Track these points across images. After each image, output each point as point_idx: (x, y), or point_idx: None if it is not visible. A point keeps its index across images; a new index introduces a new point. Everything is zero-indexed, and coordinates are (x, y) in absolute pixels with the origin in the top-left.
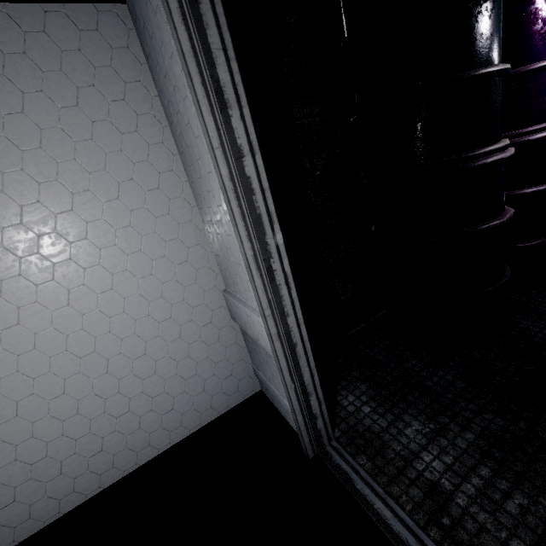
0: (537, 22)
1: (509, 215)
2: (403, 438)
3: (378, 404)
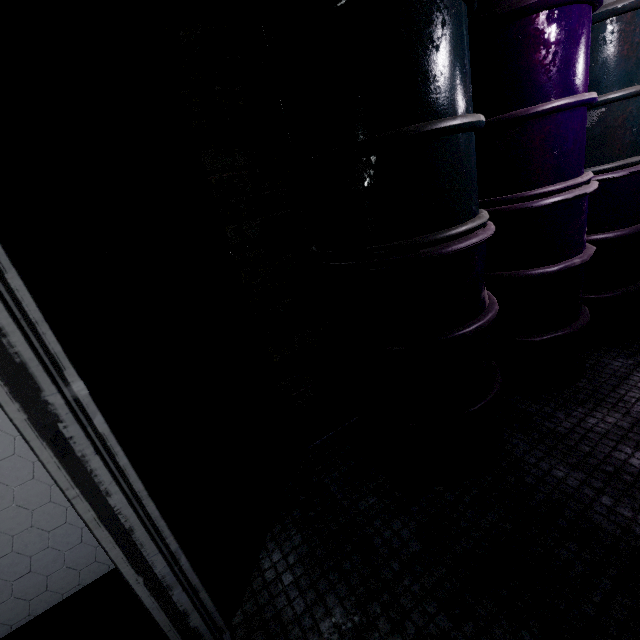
0: (539, 49)
1: (489, 317)
2: (314, 637)
3: (304, 571)
